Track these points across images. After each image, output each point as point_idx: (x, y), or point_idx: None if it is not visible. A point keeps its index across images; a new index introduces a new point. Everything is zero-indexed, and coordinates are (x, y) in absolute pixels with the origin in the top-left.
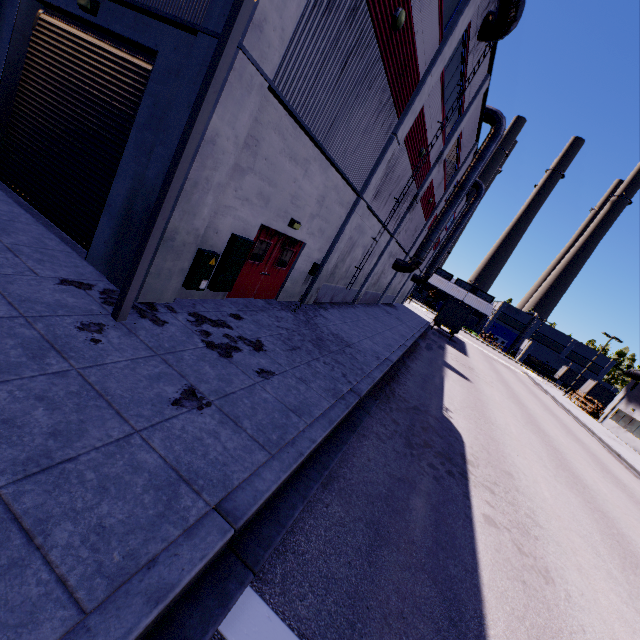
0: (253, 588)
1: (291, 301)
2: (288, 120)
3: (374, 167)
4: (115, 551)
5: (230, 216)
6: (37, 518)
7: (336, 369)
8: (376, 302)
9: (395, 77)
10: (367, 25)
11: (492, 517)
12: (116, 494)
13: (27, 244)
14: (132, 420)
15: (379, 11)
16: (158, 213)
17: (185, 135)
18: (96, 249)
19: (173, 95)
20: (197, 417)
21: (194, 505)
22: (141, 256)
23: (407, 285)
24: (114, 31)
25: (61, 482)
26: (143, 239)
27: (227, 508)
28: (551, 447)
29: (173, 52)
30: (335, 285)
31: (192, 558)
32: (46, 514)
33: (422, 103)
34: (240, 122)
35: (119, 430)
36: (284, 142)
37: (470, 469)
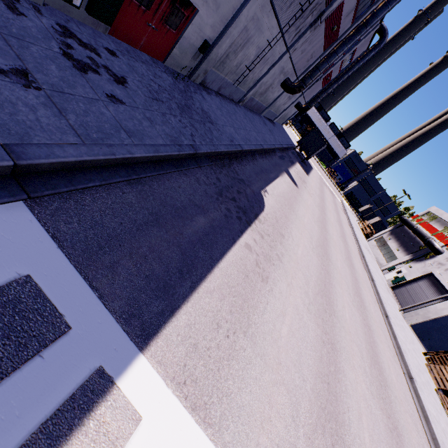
0: (26, 204)
1: (179, 72)
2: None
3: None
4: None
5: None
6: None
7: (188, 129)
8: (260, 113)
9: None
10: None
11: (251, 246)
12: None
13: None
14: None
15: None
16: None
17: None
18: None
19: None
20: (19, 90)
21: None
22: None
23: (290, 110)
24: None
25: None
26: None
27: (14, 149)
28: (324, 237)
29: None
30: (224, 77)
31: None
32: None
33: None
34: None
35: None
36: None
37: (256, 222)
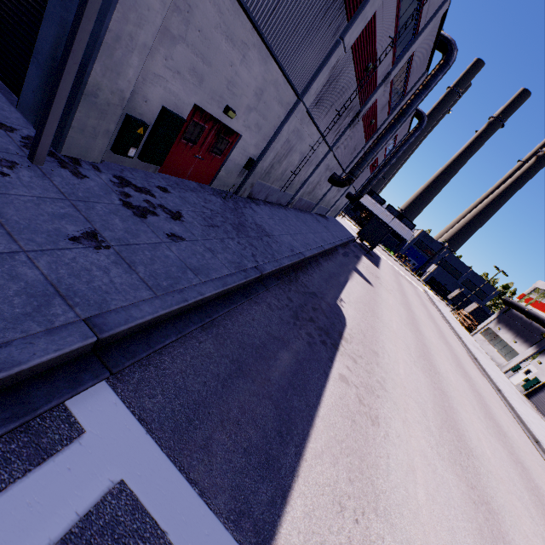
0: (108, 383)
1: (225, 190)
2: None
3: (317, 71)
4: None
5: (160, 87)
6: None
7: (248, 249)
8: (310, 210)
9: None
10: None
11: (347, 377)
12: None
13: None
14: (22, 242)
15: None
16: (68, 55)
17: None
18: (26, 98)
19: None
20: (92, 254)
21: (64, 314)
22: (53, 100)
23: (341, 201)
24: None
25: None
26: (55, 82)
27: (96, 322)
28: (421, 343)
29: None
30: (270, 185)
31: (47, 348)
32: None
33: (374, 9)
34: None
35: (5, 246)
36: (220, 16)
37: (343, 343)
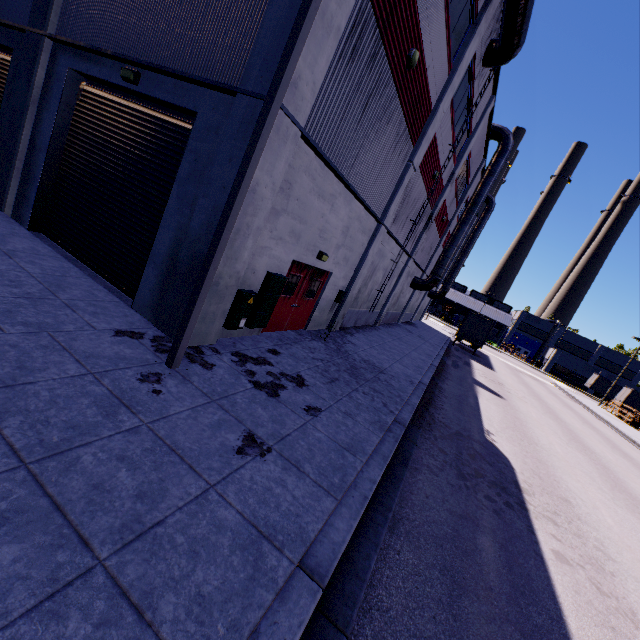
0: None
1: (319, 329)
2: (317, 161)
3: (393, 194)
4: (218, 623)
5: (266, 256)
6: (142, 591)
7: (376, 399)
8: (396, 321)
9: (410, 110)
10: (385, 68)
11: (562, 553)
12: (207, 558)
13: (81, 298)
14: (205, 474)
15: (395, 54)
16: (210, 264)
17: (234, 190)
18: (141, 297)
19: (213, 150)
20: (262, 465)
21: (279, 564)
22: (194, 305)
23: (424, 301)
24: (155, 97)
25: (156, 549)
26: (196, 289)
27: (311, 565)
28: (600, 466)
29: (212, 112)
30: (358, 309)
31: (290, 626)
32: (149, 586)
33: (435, 130)
34: (277, 170)
35: (196, 486)
36: (313, 182)
37: (527, 498)
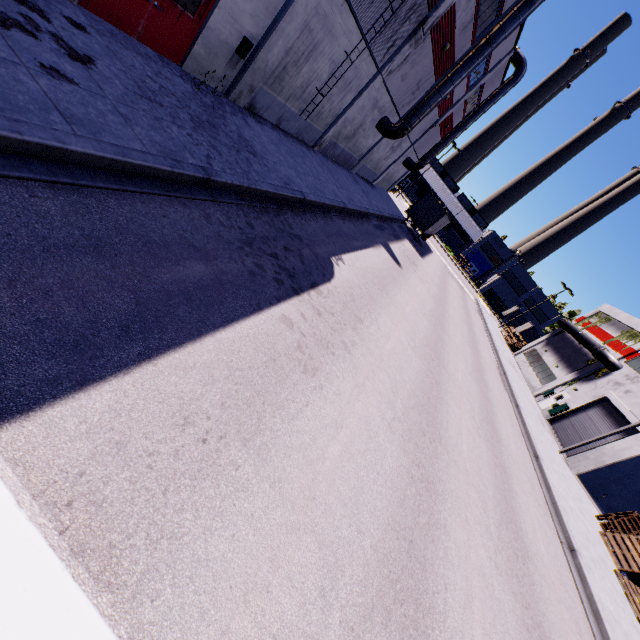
0: None
1: (208, 85)
2: None
3: None
4: None
5: None
6: None
7: (202, 148)
8: (350, 168)
9: None
10: None
11: (294, 322)
12: None
13: None
14: None
15: None
16: None
17: None
18: None
19: None
20: None
21: None
22: None
23: (397, 169)
24: None
25: None
26: None
27: None
28: (438, 337)
29: None
30: (284, 102)
31: None
32: None
33: None
34: None
35: None
36: None
37: (311, 293)
